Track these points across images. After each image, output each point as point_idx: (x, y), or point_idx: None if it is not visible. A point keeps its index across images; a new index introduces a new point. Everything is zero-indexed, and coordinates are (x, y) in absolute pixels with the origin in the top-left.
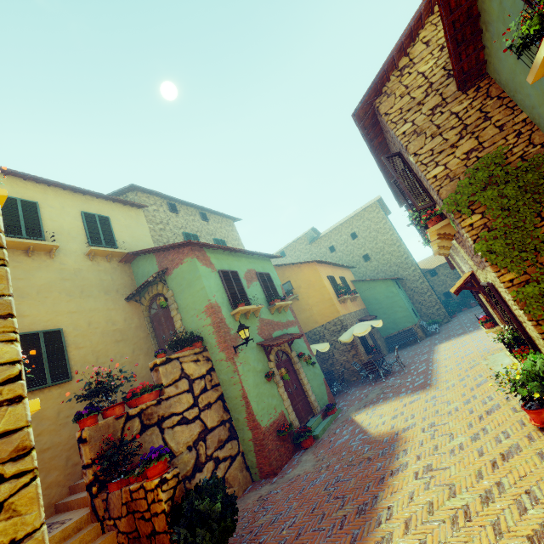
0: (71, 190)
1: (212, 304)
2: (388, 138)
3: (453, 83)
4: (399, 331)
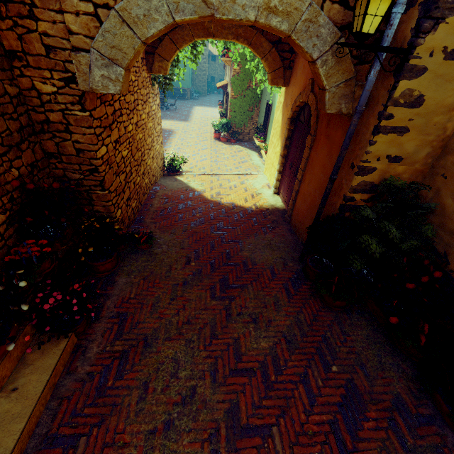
0: None
1: None
2: None
3: None
4: (178, 87)
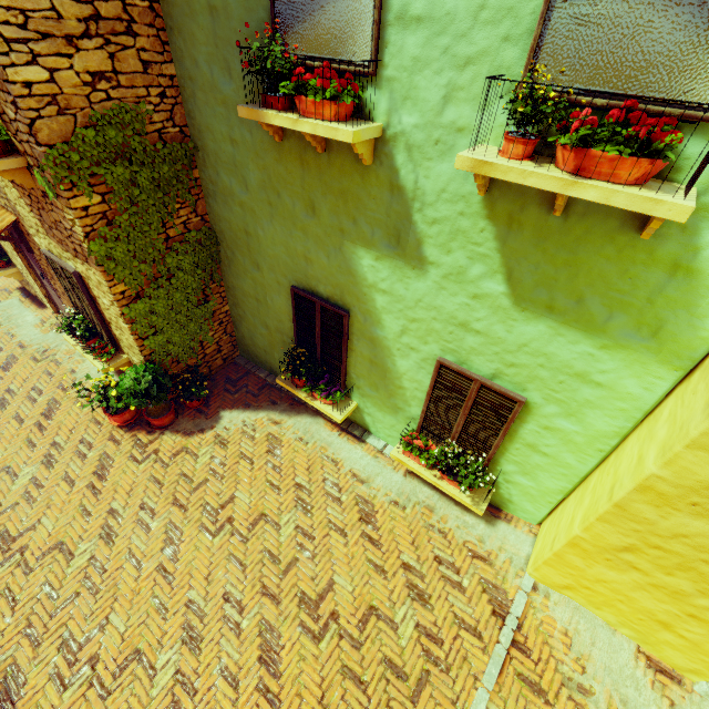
0: None
1: None
2: None
3: None
4: None
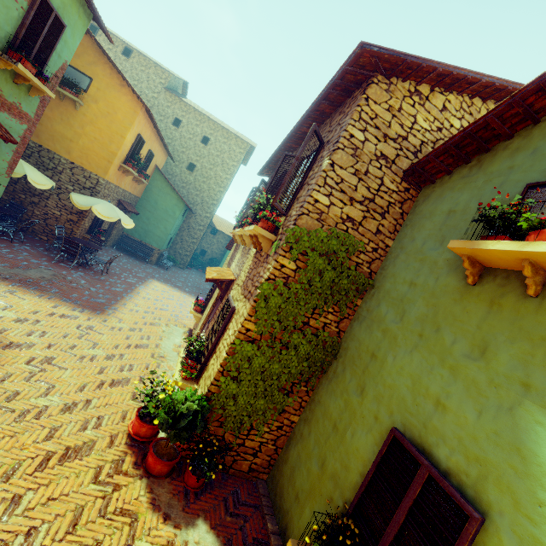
0: None
1: None
2: (333, 119)
3: (409, 162)
4: (142, 241)
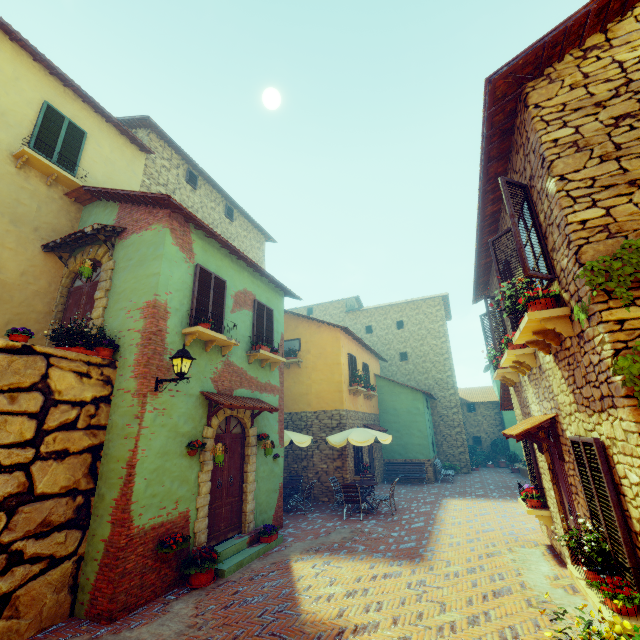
0: (47, 69)
1: (158, 303)
2: (514, 166)
3: None
4: (406, 459)
